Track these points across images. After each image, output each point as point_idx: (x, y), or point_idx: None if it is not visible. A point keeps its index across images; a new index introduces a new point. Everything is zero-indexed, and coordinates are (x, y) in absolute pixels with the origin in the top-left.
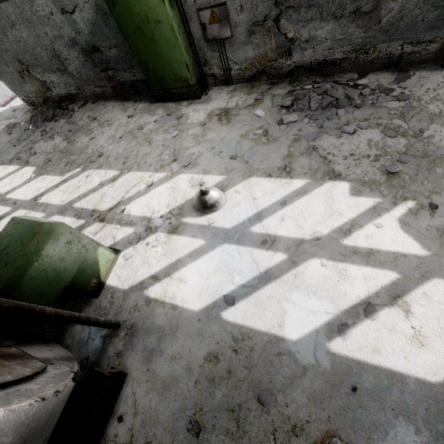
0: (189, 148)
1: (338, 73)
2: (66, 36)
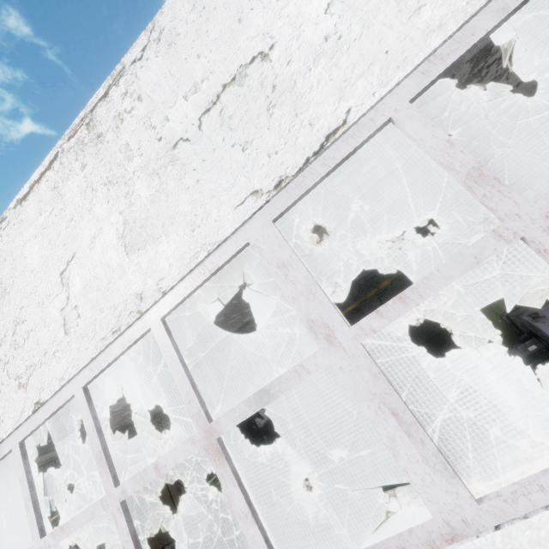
0: None
1: None
2: None
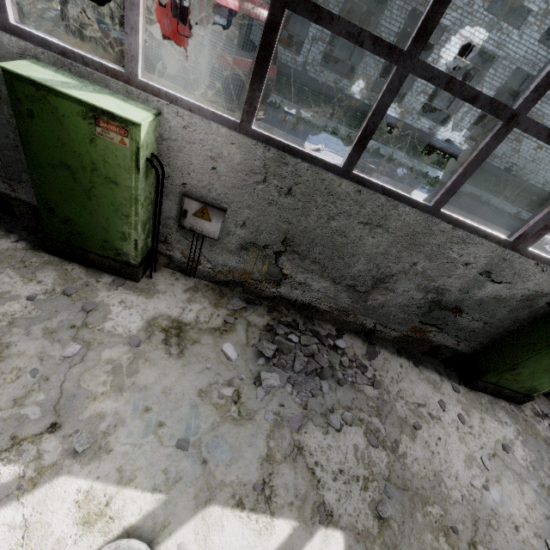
0: (95, 398)
1: (317, 318)
2: None
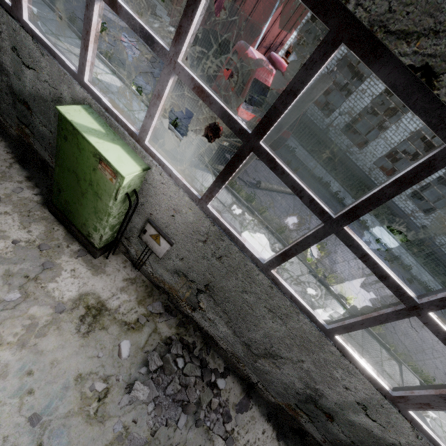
0: (1, 345)
1: (215, 349)
2: (1, 59)
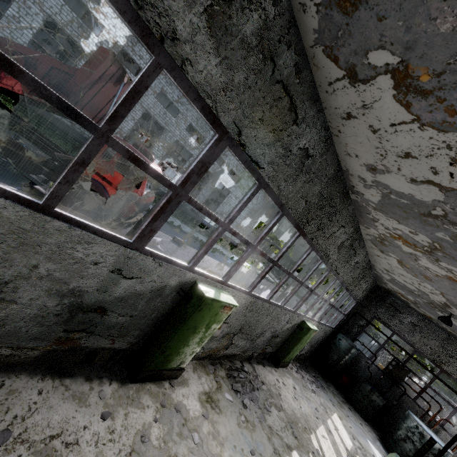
0: (221, 455)
1: (233, 359)
2: (75, 284)
